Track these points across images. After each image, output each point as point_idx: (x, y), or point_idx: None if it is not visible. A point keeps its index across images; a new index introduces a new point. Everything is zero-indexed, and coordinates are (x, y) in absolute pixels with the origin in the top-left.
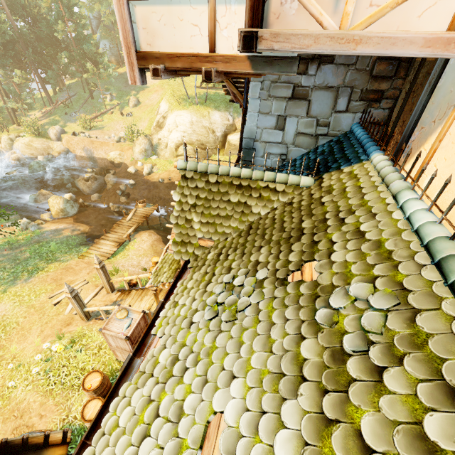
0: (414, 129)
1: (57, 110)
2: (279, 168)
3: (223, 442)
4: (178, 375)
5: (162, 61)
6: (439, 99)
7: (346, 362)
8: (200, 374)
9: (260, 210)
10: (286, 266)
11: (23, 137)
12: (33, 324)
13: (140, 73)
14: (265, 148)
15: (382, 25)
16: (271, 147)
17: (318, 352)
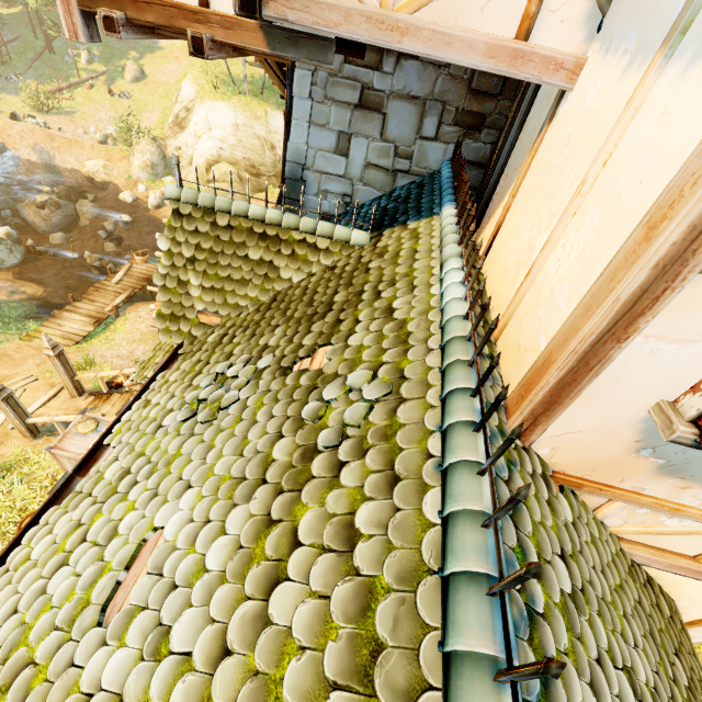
0: (501, 176)
1: None
2: (339, 215)
3: (153, 559)
4: (124, 492)
5: (121, 5)
6: (525, 138)
7: (314, 460)
8: (151, 487)
9: (292, 275)
10: (296, 352)
11: None
12: None
13: (84, 20)
14: (320, 182)
15: (437, 13)
16: (329, 181)
17: (290, 451)
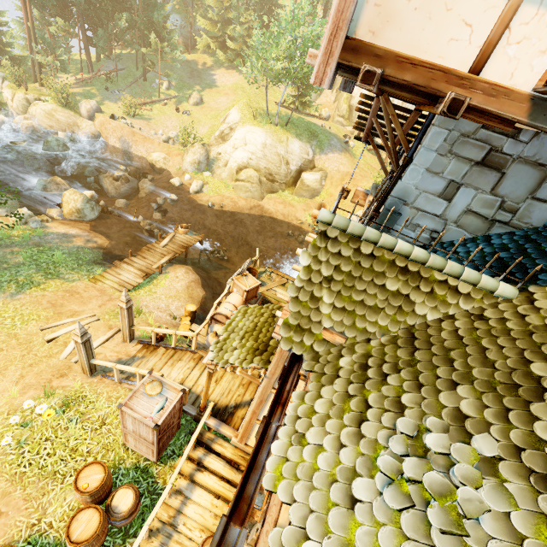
0: None
1: (96, 81)
2: (425, 247)
3: None
4: None
5: (383, 63)
6: None
7: None
8: None
9: (427, 313)
10: (538, 448)
11: (45, 102)
12: (10, 362)
13: (334, 71)
14: (414, 216)
15: None
16: (423, 218)
17: None
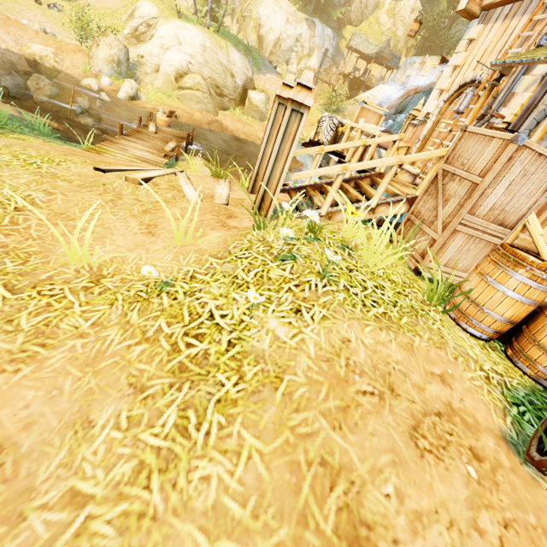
0: None
1: None
2: None
3: None
4: None
5: None
6: None
7: None
8: None
9: None
10: None
11: None
12: (95, 210)
13: None
14: None
15: None
16: None
17: None
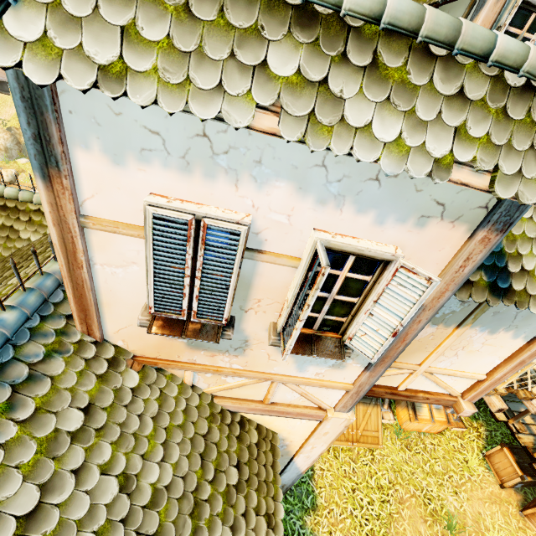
0: None
1: None
2: None
3: None
4: None
5: None
6: None
7: None
8: None
9: (30, 236)
10: None
11: None
12: None
13: None
14: None
15: None
16: None
17: None
